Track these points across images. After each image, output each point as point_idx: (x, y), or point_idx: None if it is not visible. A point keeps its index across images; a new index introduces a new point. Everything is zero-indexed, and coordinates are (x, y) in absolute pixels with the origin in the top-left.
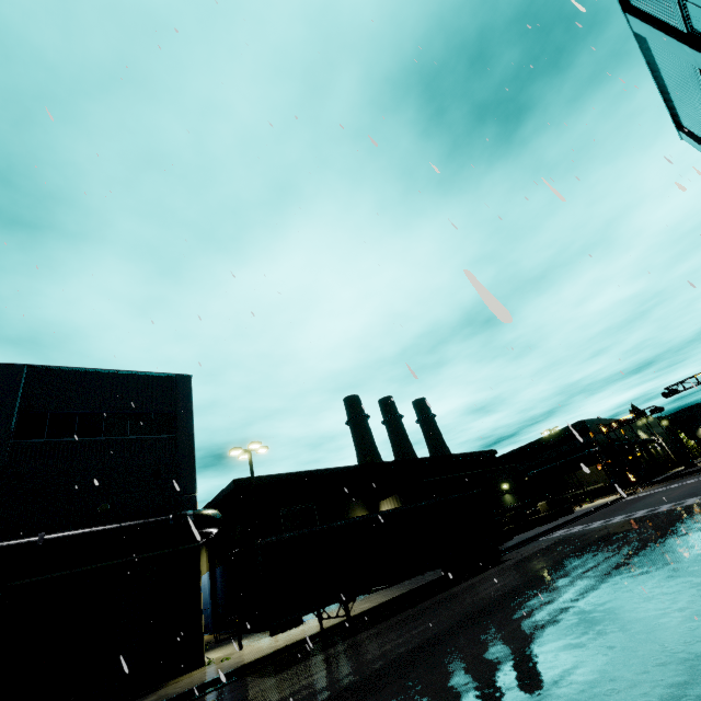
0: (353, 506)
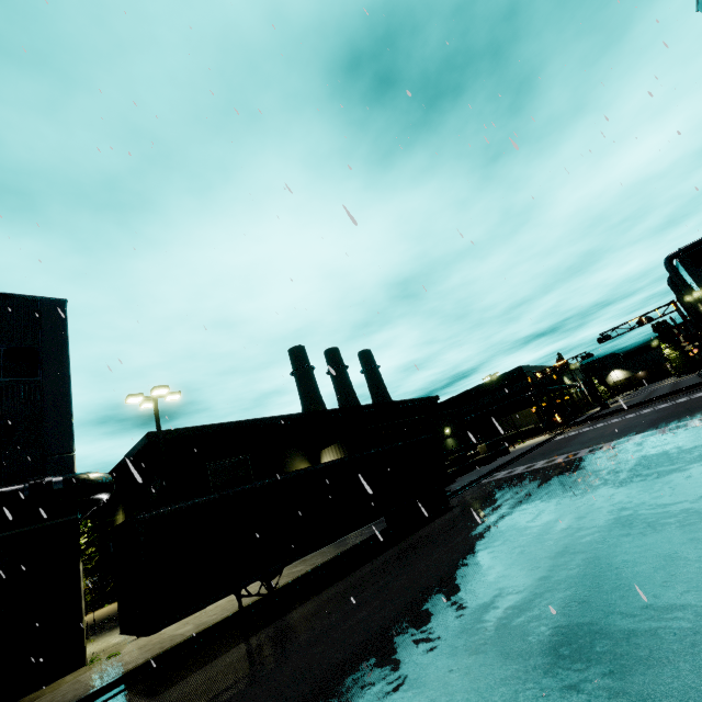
0: (292, 456)
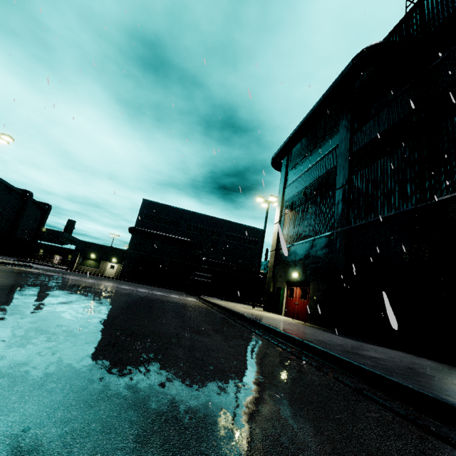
0: None
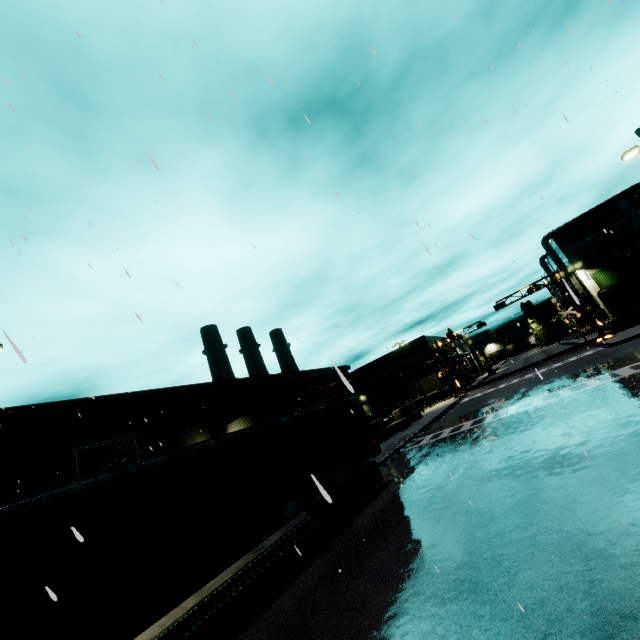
0: (191, 433)
